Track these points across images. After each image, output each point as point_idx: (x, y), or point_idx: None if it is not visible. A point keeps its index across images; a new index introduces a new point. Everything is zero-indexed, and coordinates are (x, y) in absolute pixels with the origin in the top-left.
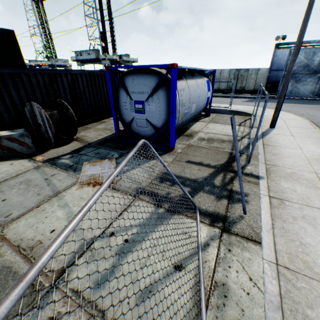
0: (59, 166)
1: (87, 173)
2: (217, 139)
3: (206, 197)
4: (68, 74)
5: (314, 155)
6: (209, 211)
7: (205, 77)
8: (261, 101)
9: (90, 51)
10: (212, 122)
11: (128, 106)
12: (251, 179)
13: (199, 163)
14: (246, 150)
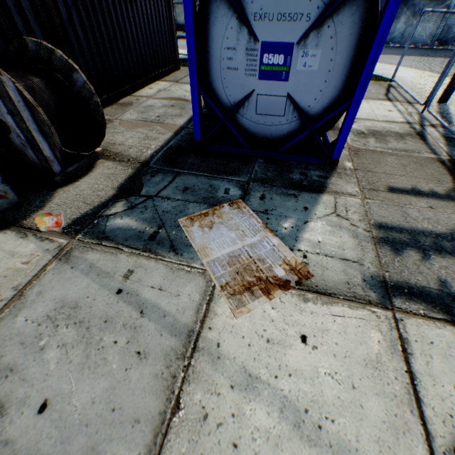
0: (121, 242)
1: (214, 254)
2: (386, 132)
3: None
4: None
5: None
6: None
7: None
8: None
9: None
10: None
11: (241, 61)
12: None
13: (415, 192)
14: None
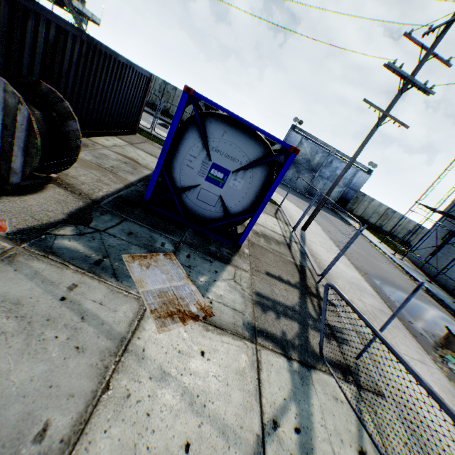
0: (68, 260)
1: (148, 287)
2: (271, 238)
3: (318, 337)
4: (52, 24)
5: (349, 277)
6: (332, 359)
7: None
8: None
9: None
10: None
11: (197, 165)
12: (333, 308)
13: (280, 279)
14: (305, 261)
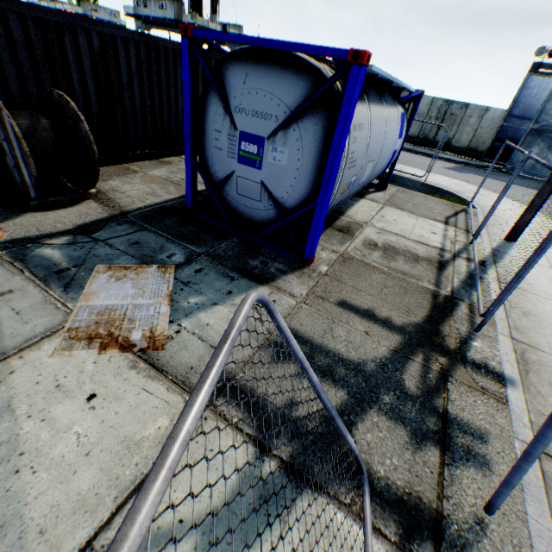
0: (31, 267)
1: (97, 302)
2: (403, 251)
3: (386, 430)
4: (93, 33)
5: None
6: (395, 486)
7: (399, 106)
8: (479, 173)
9: (164, 2)
10: (392, 206)
11: (224, 143)
12: (488, 384)
13: (367, 313)
14: (467, 291)
